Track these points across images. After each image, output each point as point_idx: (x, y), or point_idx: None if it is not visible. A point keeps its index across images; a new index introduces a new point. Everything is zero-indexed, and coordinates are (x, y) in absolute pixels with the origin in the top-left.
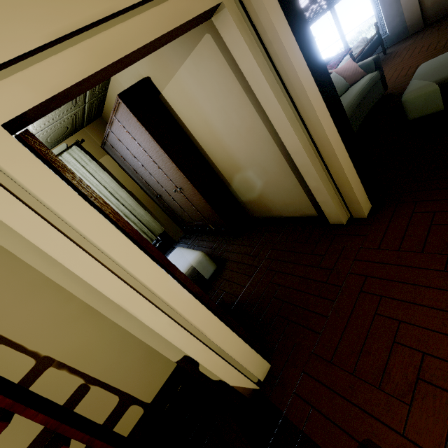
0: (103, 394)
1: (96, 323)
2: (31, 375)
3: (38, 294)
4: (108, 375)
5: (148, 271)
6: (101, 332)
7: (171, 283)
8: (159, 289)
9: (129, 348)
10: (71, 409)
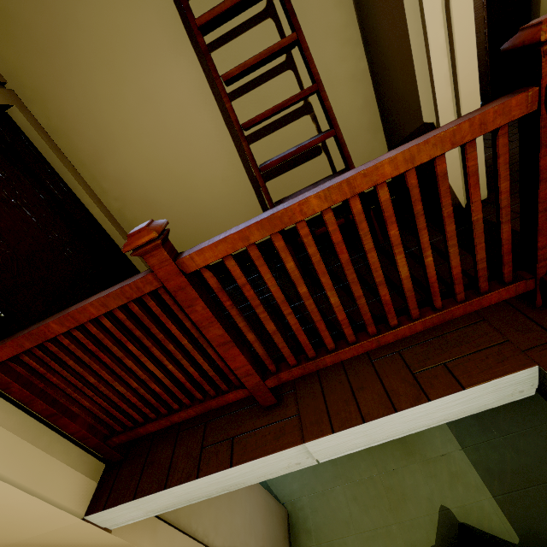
0: (326, 166)
1: (349, 98)
2: (297, 113)
3: (328, 40)
4: (335, 152)
5: (461, 2)
6: (348, 109)
7: (470, 31)
8: (459, 30)
9: (358, 140)
10: (305, 160)
